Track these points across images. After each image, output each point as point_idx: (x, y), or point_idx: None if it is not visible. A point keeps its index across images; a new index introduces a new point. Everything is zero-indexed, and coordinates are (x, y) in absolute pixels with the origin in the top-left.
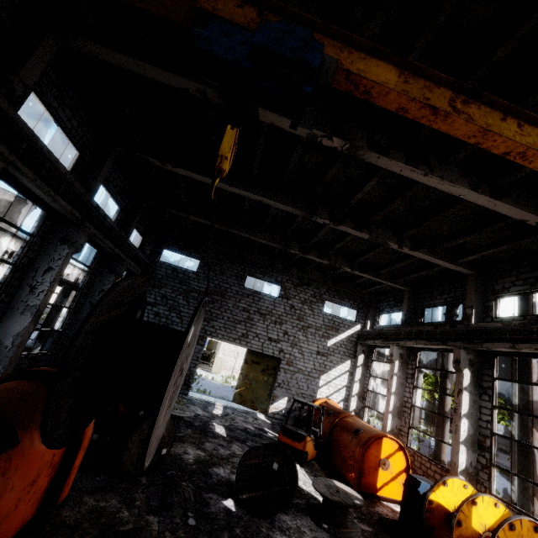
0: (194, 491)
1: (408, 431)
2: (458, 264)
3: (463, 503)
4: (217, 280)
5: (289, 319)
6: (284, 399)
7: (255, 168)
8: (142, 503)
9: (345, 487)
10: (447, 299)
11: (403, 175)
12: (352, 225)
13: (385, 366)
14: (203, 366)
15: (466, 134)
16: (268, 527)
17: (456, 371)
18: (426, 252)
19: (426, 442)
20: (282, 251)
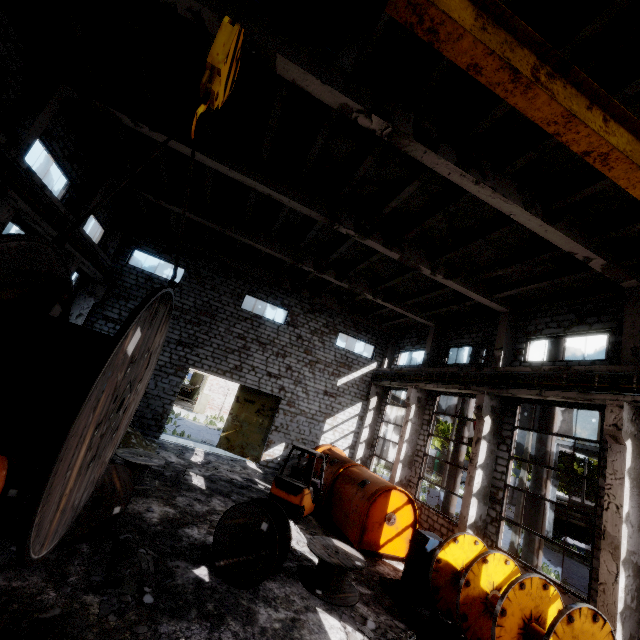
0: (156, 559)
1: (417, 482)
2: (493, 299)
3: (474, 561)
4: (206, 296)
5: (295, 352)
6: (281, 445)
7: (265, 148)
8: (79, 578)
9: (345, 547)
10: (475, 339)
11: (448, 182)
12: (381, 241)
13: (397, 410)
14: (183, 403)
15: (546, 117)
16: (250, 598)
17: (477, 419)
18: (461, 282)
19: (432, 492)
20: (292, 268)
